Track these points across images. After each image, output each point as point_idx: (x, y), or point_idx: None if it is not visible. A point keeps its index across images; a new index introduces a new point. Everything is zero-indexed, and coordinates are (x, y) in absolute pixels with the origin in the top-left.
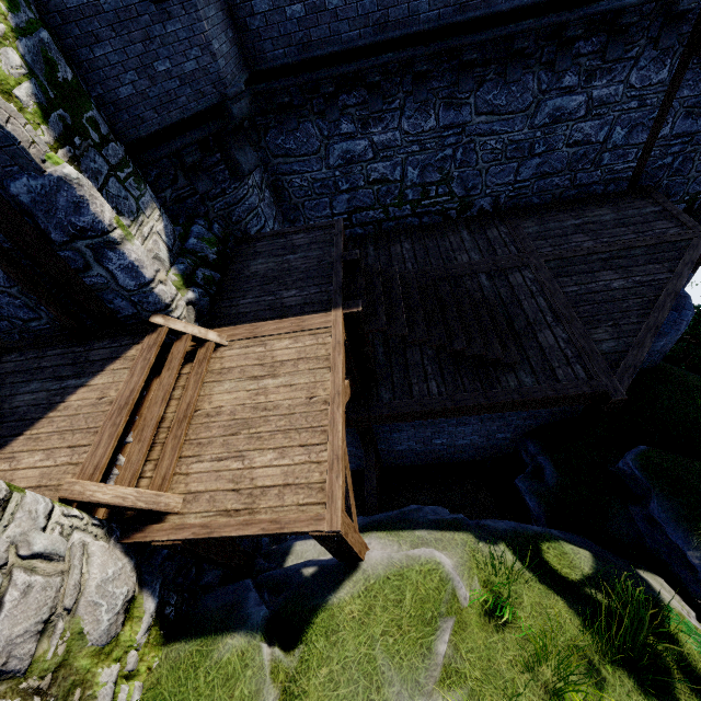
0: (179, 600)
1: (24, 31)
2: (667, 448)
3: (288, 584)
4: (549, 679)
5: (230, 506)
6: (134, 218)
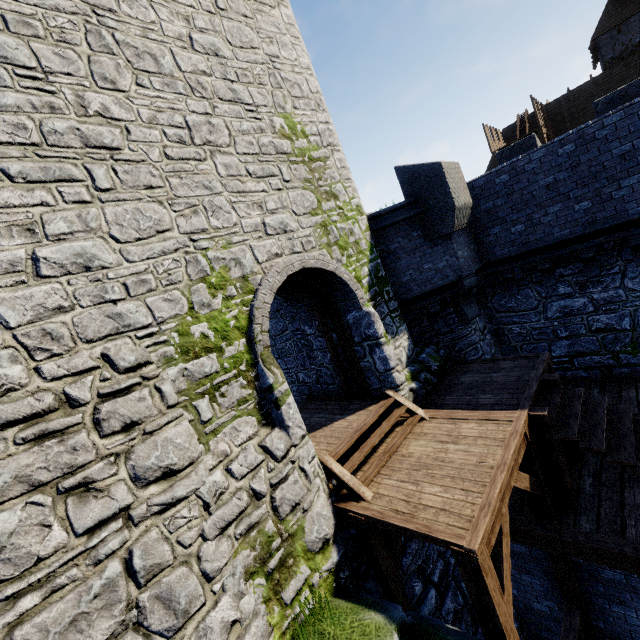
0: (349, 578)
1: (372, 260)
2: None
3: (430, 621)
4: None
5: (400, 508)
6: (393, 336)
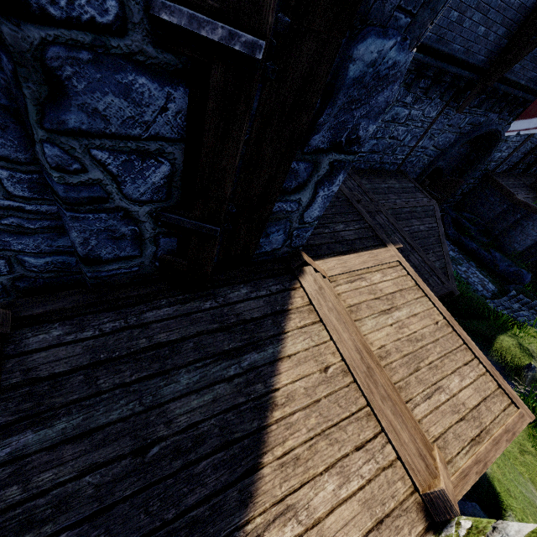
0: None
1: None
2: (453, 316)
3: None
4: (535, 452)
5: (472, 434)
6: None
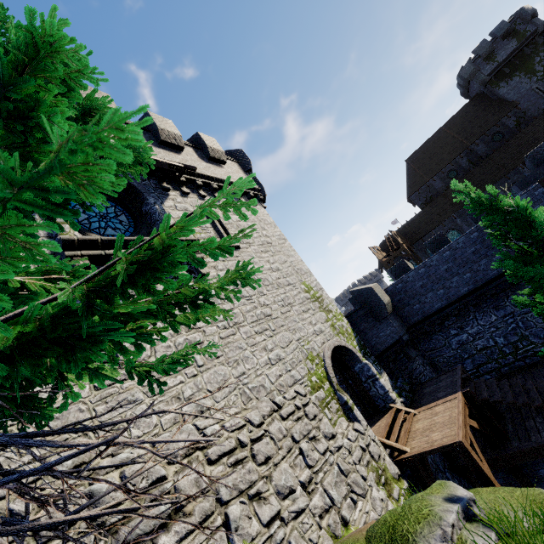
0: None
1: (355, 337)
2: None
3: None
4: None
5: (425, 446)
6: (380, 375)
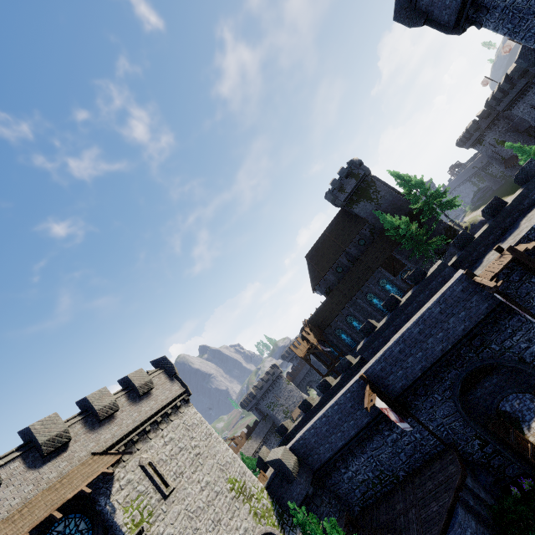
0: None
1: (275, 509)
2: None
3: None
4: None
5: None
6: None
